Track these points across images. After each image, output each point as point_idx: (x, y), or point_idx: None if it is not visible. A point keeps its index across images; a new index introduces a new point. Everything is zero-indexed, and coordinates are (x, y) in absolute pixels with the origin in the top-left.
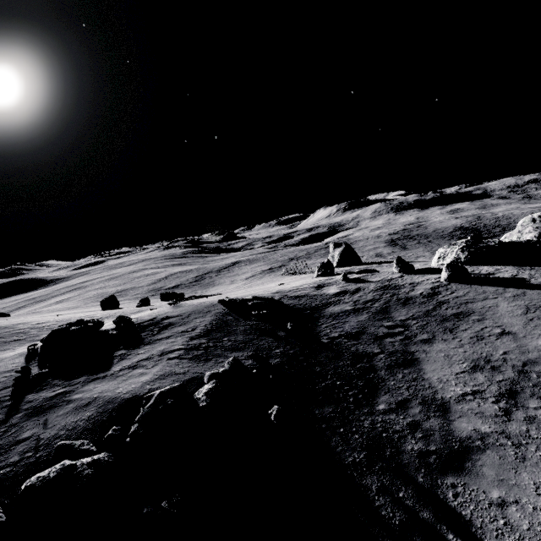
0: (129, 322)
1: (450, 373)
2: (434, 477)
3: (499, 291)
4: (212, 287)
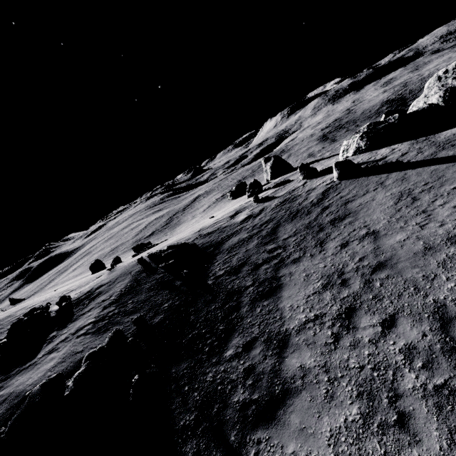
0: (69, 300)
1: (303, 297)
2: (245, 433)
3: (381, 179)
4: (178, 227)
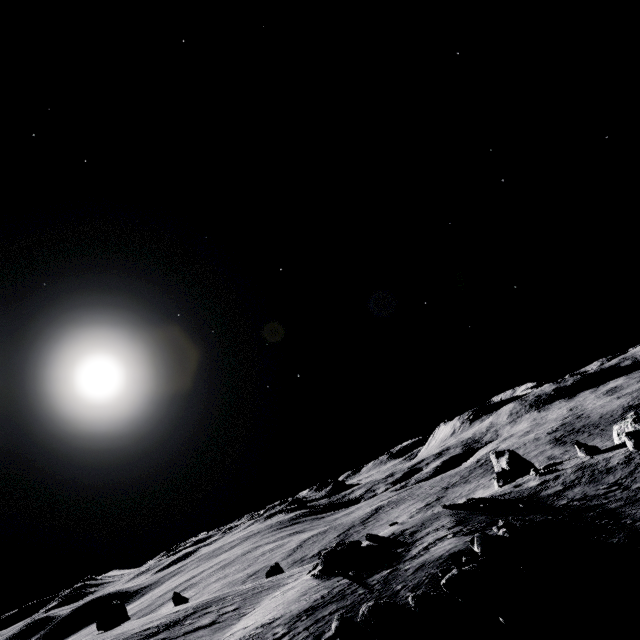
0: (378, 537)
1: None
2: None
3: None
4: None
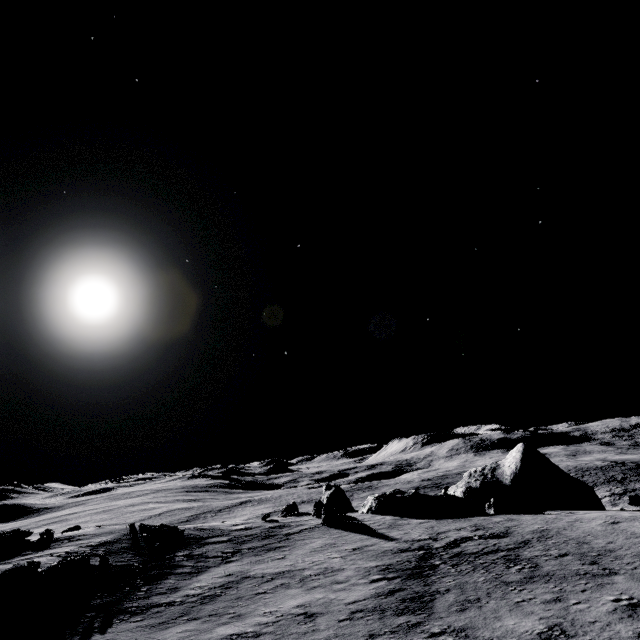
0: (52, 534)
1: (210, 577)
2: (122, 614)
3: (337, 533)
4: None
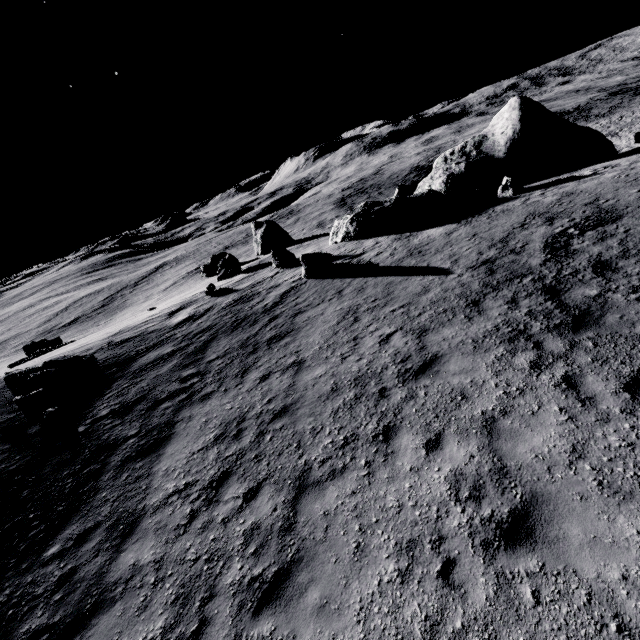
0: None
1: (186, 454)
2: None
3: (343, 285)
4: (120, 312)
